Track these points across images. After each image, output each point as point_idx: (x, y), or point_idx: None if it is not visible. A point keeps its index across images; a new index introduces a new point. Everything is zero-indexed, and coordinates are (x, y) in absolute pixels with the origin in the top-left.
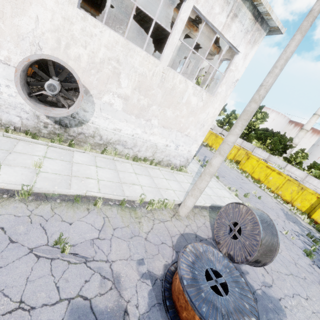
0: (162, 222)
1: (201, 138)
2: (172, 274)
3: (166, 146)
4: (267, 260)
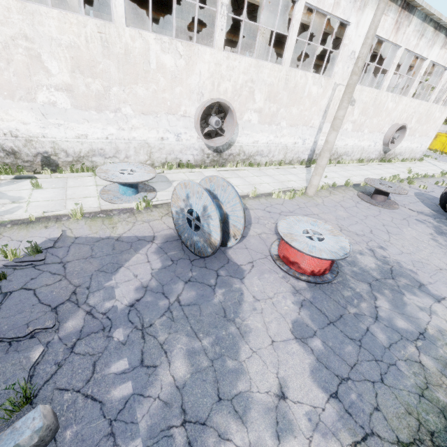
0: None
1: (434, 135)
2: None
3: (416, 147)
4: None
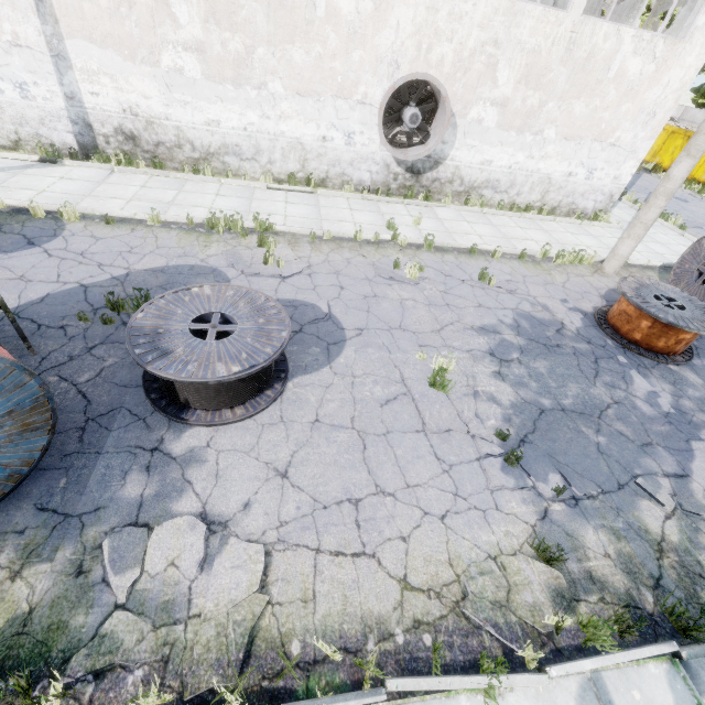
0: (580, 276)
1: (645, 144)
2: (605, 312)
3: (568, 176)
4: None
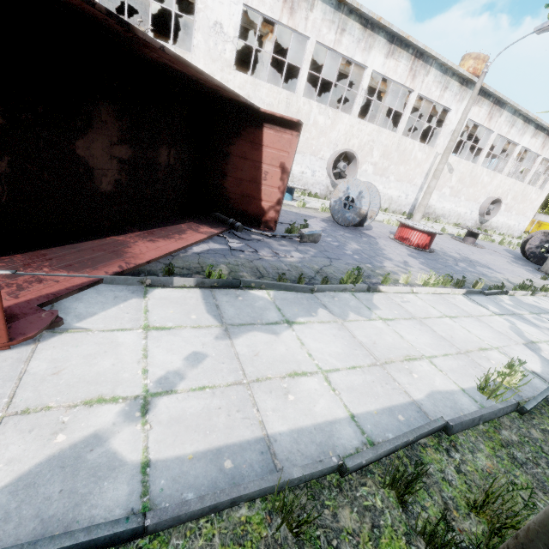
0: None
1: (531, 216)
2: None
3: (514, 225)
4: None
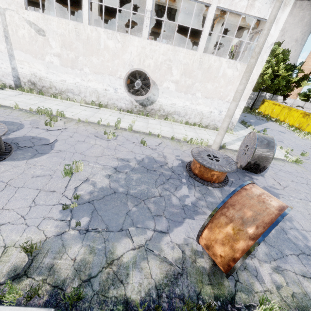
0: None
1: (242, 102)
2: None
3: (210, 112)
4: (265, 163)
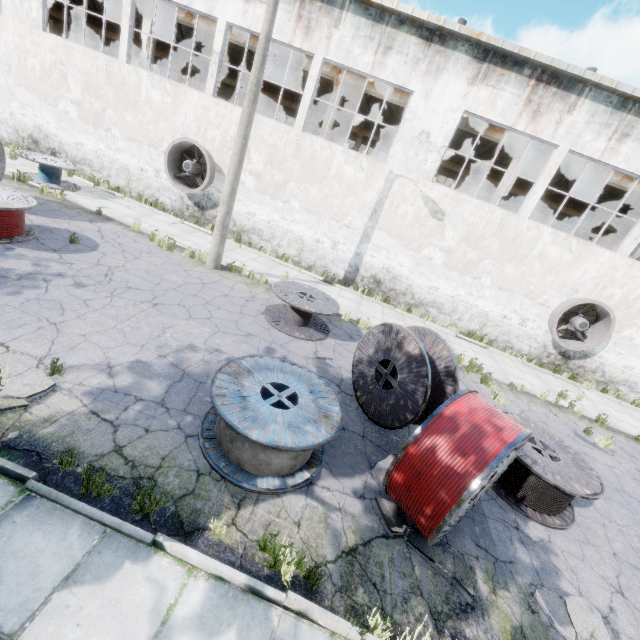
0: None
1: None
2: None
3: None
4: None
